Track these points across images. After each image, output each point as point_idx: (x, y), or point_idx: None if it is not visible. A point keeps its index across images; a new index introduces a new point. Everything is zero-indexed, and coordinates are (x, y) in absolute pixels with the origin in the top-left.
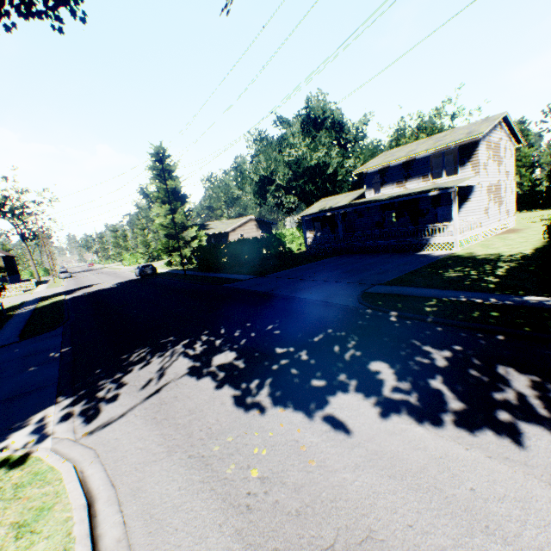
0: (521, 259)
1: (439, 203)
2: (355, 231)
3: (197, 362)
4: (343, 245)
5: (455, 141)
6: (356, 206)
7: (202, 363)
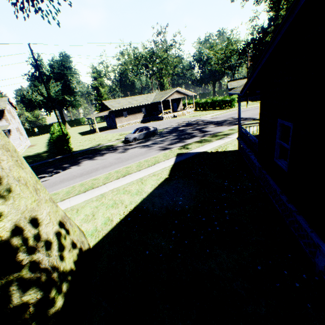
0: (47, 152)
1: None
2: None
3: None
4: None
5: None
6: None
7: None
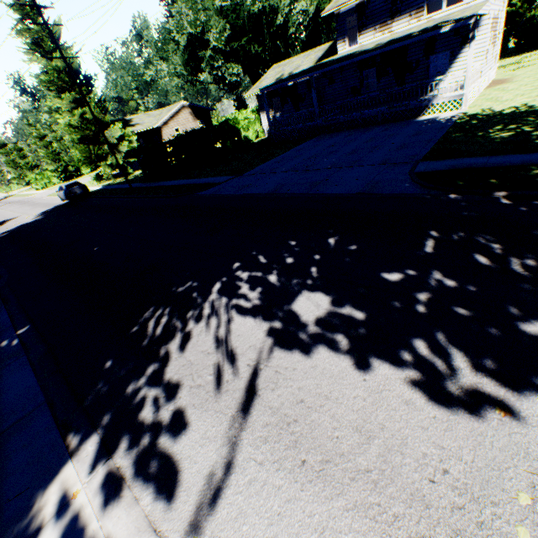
0: None
1: (433, 50)
2: (326, 103)
3: (274, 321)
4: (320, 123)
5: None
6: (337, 63)
7: (285, 321)
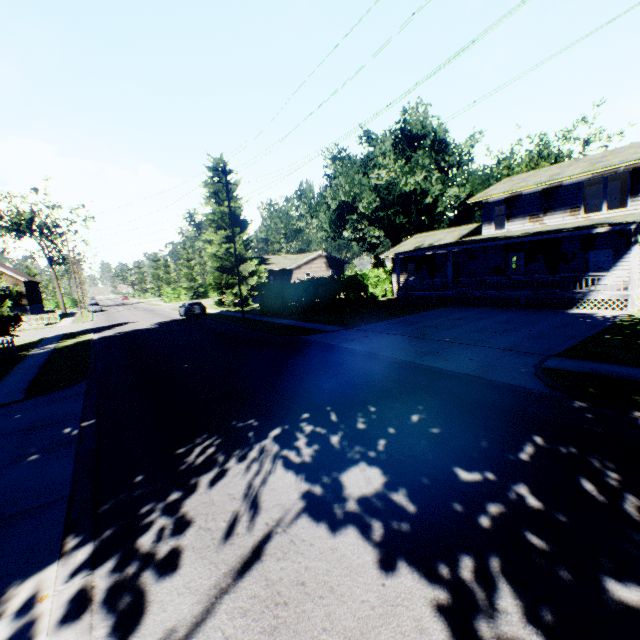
0: None
1: (593, 246)
2: (464, 276)
3: (314, 485)
4: (453, 294)
5: (629, 161)
6: (477, 243)
7: (325, 488)
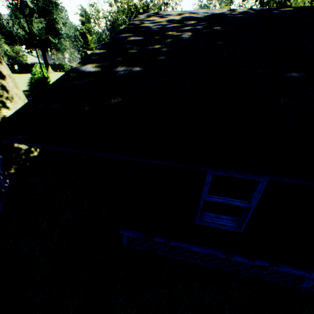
0: (28, 91)
1: None
2: None
3: None
4: None
5: None
6: None
7: None
